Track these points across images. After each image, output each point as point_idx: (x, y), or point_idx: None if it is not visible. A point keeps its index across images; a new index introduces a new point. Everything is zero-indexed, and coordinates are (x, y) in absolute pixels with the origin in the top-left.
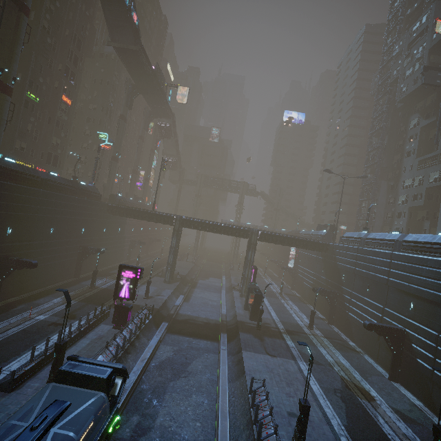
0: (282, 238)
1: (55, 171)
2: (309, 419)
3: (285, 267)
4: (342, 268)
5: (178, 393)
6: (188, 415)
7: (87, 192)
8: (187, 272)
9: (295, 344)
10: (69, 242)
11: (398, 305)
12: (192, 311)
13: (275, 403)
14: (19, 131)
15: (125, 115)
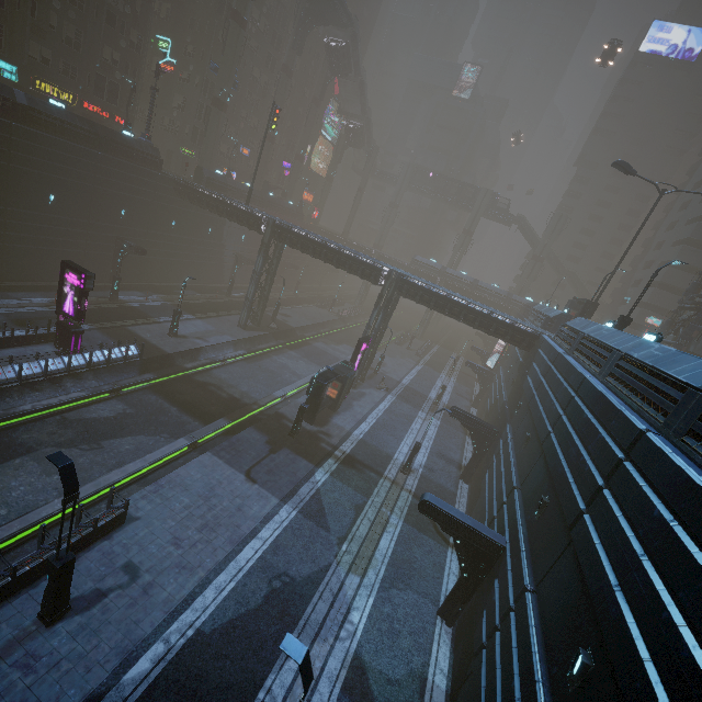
0: (442, 300)
1: (121, 115)
2: (149, 589)
3: (472, 363)
4: (524, 388)
5: (40, 463)
6: (9, 495)
7: (126, 149)
8: (305, 325)
9: (328, 481)
10: (93, 225)
11: (531, 494)
12: (236, 377)
13: (132, 541)
14: (32, 24)
15: (241, 11)
